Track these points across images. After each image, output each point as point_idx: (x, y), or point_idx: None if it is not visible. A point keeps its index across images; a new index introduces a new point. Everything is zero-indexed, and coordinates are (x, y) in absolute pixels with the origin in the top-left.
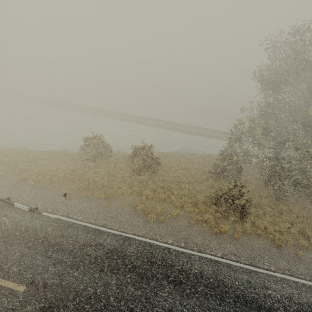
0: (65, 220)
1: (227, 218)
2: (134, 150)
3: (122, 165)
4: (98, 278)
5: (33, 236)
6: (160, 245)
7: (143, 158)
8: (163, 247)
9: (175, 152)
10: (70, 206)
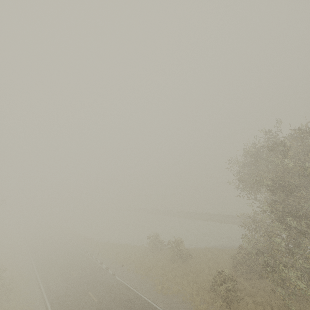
0: (121, 281)
1: (219, 307)
2: (167, 243)
3: (168, 256)
4: (118, 307)
5: (108, 284)
6: (153, 305)
7: (173, 249)
8: (153, 306)
9: (223, 248)
10: (127, 276)
